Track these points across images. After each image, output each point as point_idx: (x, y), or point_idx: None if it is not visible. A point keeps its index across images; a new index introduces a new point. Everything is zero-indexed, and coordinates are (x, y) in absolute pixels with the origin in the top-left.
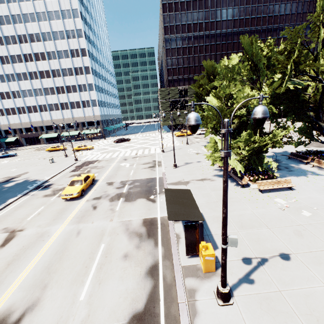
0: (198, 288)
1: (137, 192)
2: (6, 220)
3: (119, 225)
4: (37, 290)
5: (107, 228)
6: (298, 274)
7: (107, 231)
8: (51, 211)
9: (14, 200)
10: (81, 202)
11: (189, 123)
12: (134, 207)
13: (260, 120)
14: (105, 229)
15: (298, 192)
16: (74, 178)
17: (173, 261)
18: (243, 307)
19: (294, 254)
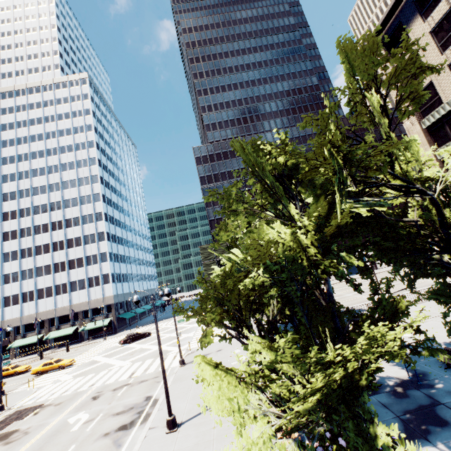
0: None
1: None
2: None
3: None
4: None
5: None
6: None
7: None
8: None
9: None
10: None
11: None
12: None
13: None
14: None
15: None
16: None
17: None
18: None
19: None
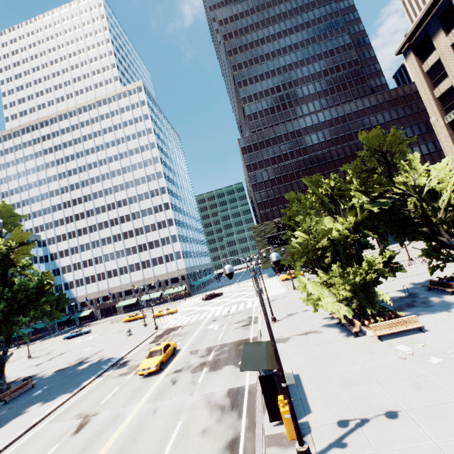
0: None
1: (224, 358)
2: (80, 406)
3: (200, 399)
4: None
5: (186, 403)
6: (404, 433)
7: (186, 407)
8: (127, 391)
9: (88, 383)
10: (159, 377)
11: (225, 272)
12: (219, 377)
13: (275, 262)
14: (183, 405)
15: (432, 334)
16: (153, 348)
17: (255, 431)
18: None
19: (404, 410)
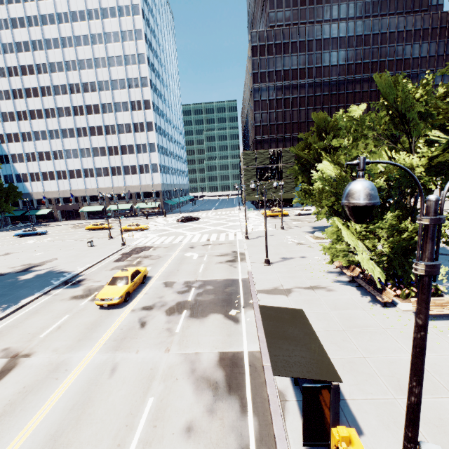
0: None
1: (209, 301)
2: (10, 335)
3: (180, 361)
4: None
5: (159, 364)
6: None
7: (159, 371)
8: (78, 324)
9: (29, 302)
10: (123, 312)
11: (353, 201)
12: (204, 329)
13: None
14: (156, 367)
15: None
16: (117, 274)
17: None
18: None
19: None
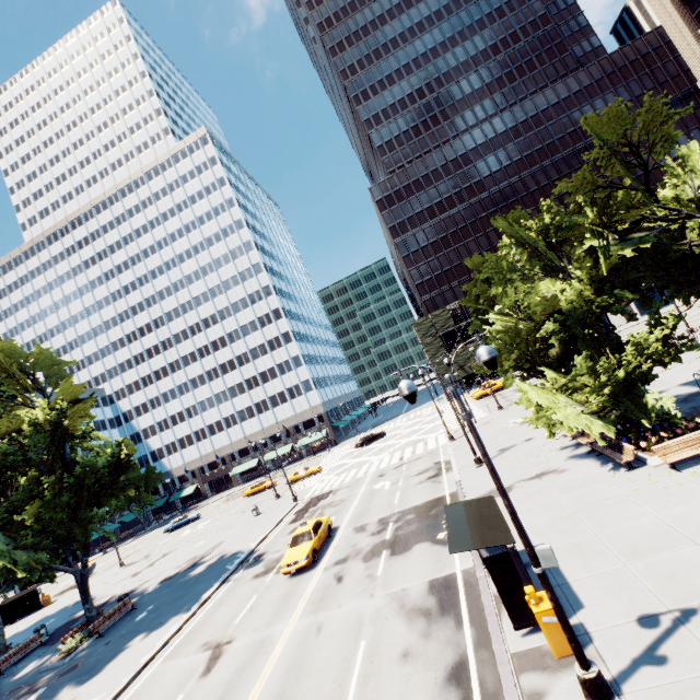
0: (547, 689)
1: (411, 532)
2: (205, 630)
3: (387, 601)
4: None
5: (365, 610)
6: None
7: (366, 617)
8: (270, 600)
9: (211, 594)
10: (315, 574)
11: (401, 394)
12: (409, 563)
13: (488, 362)
14: (362, 614)
15: None
16: (297, 531)
17: (492, 647)
18: None
19: None
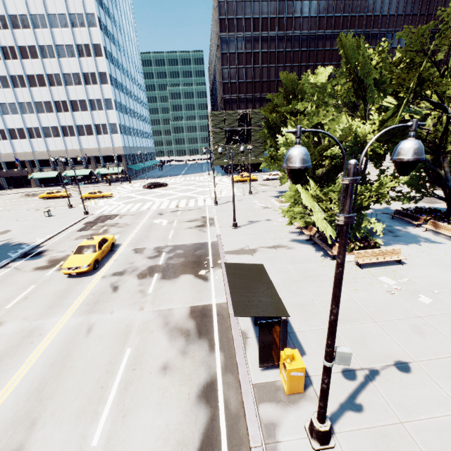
0: (280, 421)
1: (180, 264)
2: None
3: (154, 317)
4: (19, 430)
5: (134, 321)
6: (425, 395)
7: (134, 327)
8: (46, 293)
9: None
10: (93, 279)
11: (291, 165)
12: (176, 288)
13: (410, 164)
14: (131, 323)
15: (411, 268)
16: (83, 243)
17: (239, 377)
18: (350, 450)
19: (415, 362)
